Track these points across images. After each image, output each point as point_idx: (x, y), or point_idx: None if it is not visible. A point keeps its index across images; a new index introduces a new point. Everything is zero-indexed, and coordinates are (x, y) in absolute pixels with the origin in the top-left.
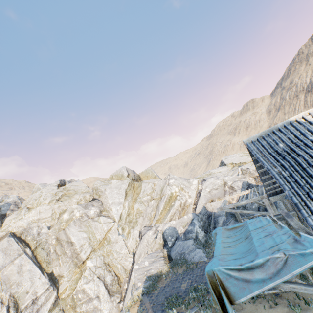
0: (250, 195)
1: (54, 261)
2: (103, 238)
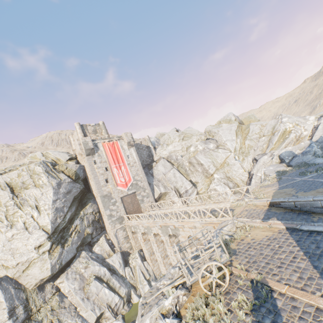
0: None
1: (190, 174)
2: (223, 163)
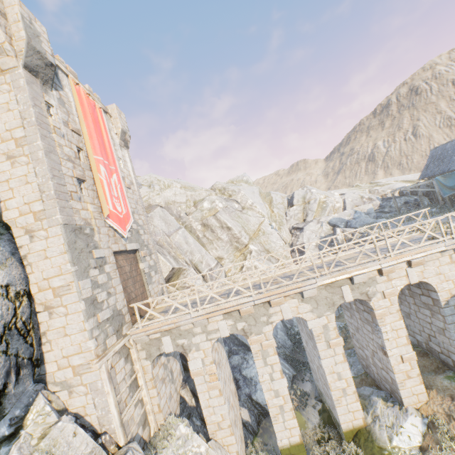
0: (392, 200)
1: (207, 245)
2: (257, 230)
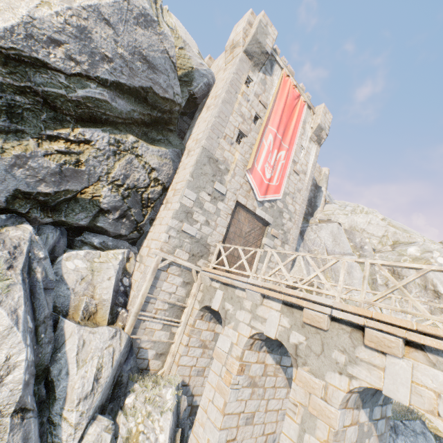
0: None
1: None
2: None
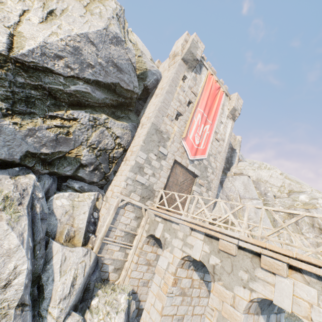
0: None
1: None
2: None
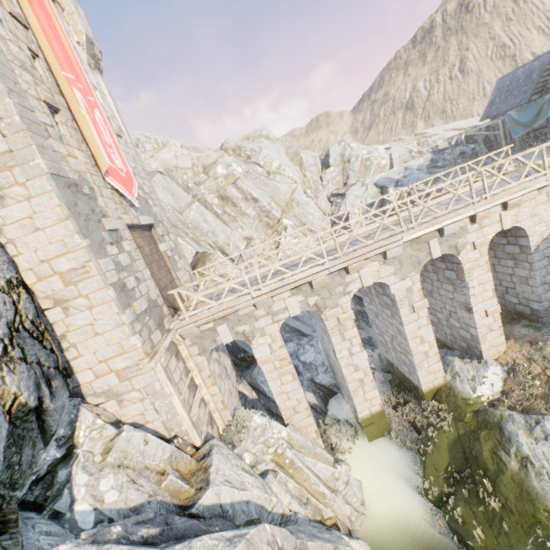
0: (446, 151)
1: (229, 223)
2: (289, 201)
